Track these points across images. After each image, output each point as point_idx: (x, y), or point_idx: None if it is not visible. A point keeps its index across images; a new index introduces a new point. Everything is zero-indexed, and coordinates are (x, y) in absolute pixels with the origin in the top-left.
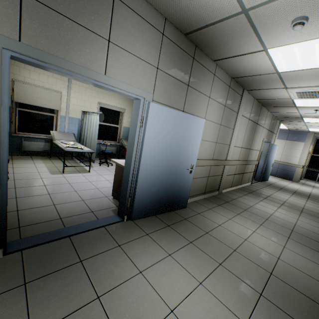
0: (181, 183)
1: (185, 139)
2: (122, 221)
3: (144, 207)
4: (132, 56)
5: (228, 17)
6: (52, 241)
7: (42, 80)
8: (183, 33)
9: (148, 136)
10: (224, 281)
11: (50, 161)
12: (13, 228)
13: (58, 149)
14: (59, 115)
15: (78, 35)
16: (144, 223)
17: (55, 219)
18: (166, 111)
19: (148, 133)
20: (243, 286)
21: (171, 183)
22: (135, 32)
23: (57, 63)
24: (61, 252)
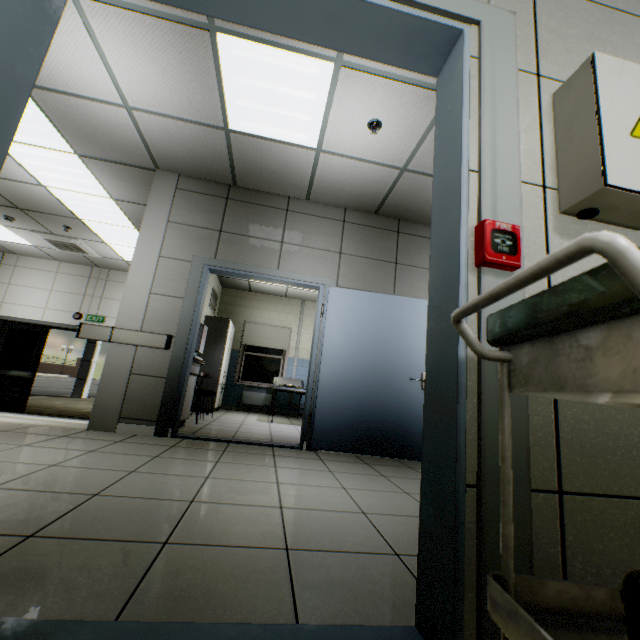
0: (405, 404)
1: (398, 331)
2: (300, 449)
3: (333, 432)
4: (307, 249)
5: (396, 181)
6: (211, 440)
7: (272, 317)
8: (372, 212)
9: (330, 326)
10: (387, 497)
11: (266, 416)
12: (189, 432)
13: (281, 405)
14: (286, 357)
15: (255, 245)
16: (330, 455)
17: (228, 435)
18: (355, 295)
19: (329, 322)
20: (417, 507)
21: (382, 400)
22: (310, 229)
23: (237, 267)
24: (213, 445)
